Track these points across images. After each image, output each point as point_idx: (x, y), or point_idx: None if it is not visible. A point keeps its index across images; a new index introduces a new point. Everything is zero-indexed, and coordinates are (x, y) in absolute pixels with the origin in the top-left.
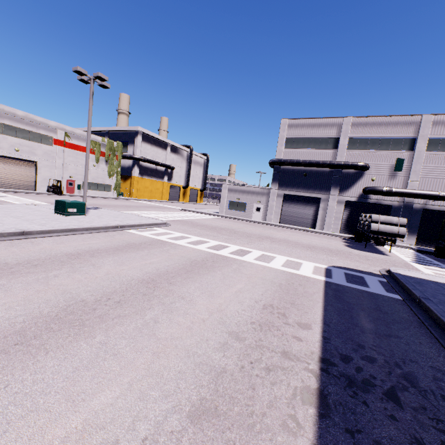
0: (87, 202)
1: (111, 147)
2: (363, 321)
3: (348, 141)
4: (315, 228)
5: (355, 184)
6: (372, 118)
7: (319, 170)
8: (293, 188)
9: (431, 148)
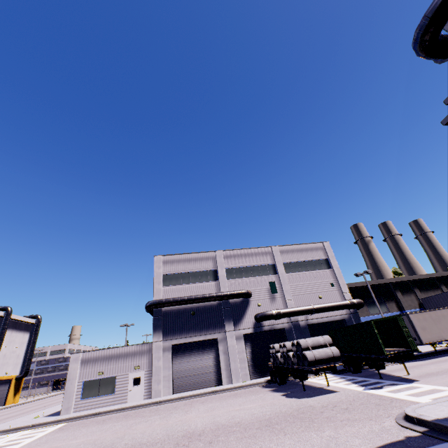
0: None
1: None
2: None
3: (225, 271)
4: (222, 383)
5: (246, 313)
6: (238, 250)
7: (207, 304)
8: (182, 334)
9: (287, 270)
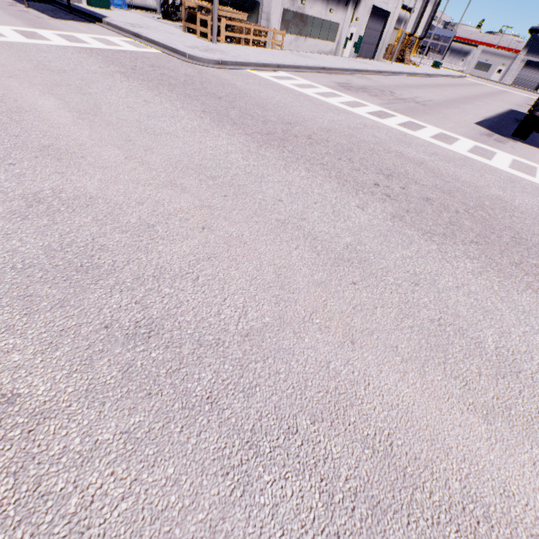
0: None
1: None
2: None
3: None
4: (536, 91)
5: None
6: None
7: None
8: (537, 56)
9: None
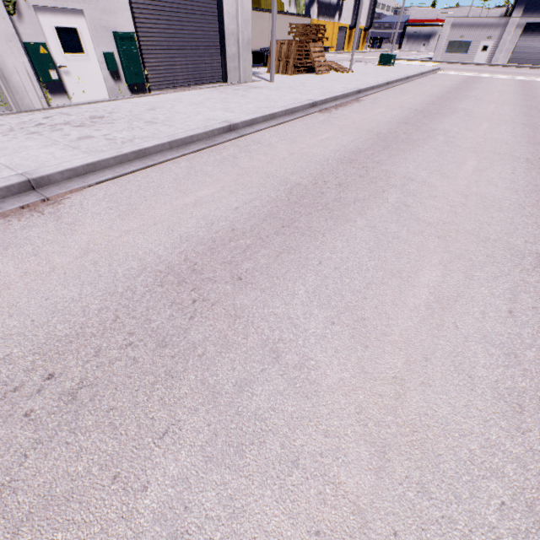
0: None
1: None
2: None
3: None
4: None
5: None
6: None
7: None
8: None
9: None
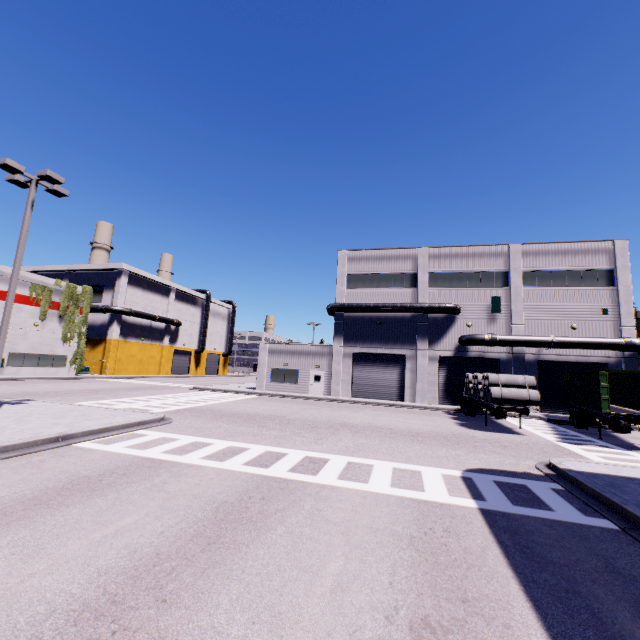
0: (9, 390)
1: (72, 295)
2: (624, 622)
3: (428, 277)
4: (404, 400)
5: (448, 333)
6: (452, 248)
7: (397, 315)
8: (365, 343)
9: (528, 283)
